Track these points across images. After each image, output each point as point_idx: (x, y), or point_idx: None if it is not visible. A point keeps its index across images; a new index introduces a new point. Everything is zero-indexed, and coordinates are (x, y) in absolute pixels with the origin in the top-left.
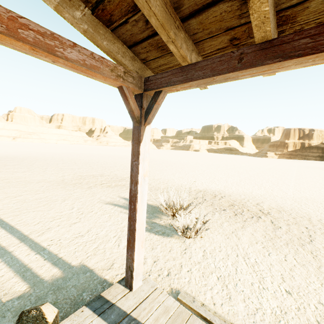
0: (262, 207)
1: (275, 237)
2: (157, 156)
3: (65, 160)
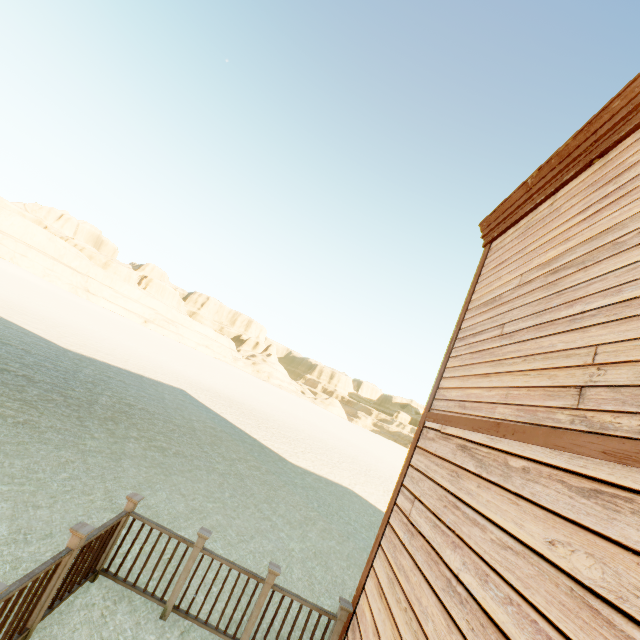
0: None
1: None
2: (386, 455)
3: (316, 439)
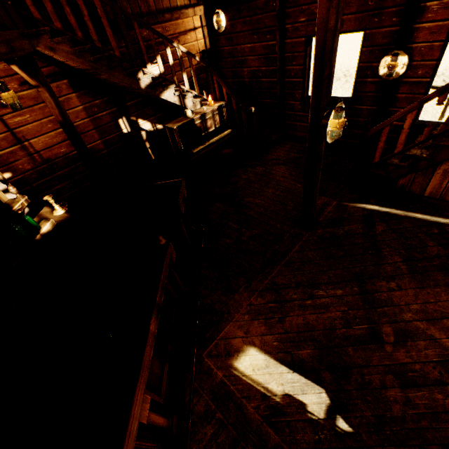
0: (349, 72)
1: (340, 88)
2: None
3: None
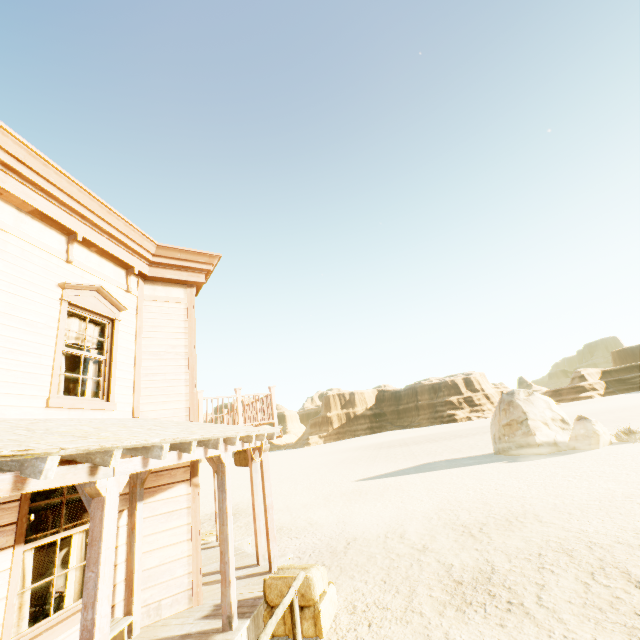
0: None
1: None
2: None
3: None
